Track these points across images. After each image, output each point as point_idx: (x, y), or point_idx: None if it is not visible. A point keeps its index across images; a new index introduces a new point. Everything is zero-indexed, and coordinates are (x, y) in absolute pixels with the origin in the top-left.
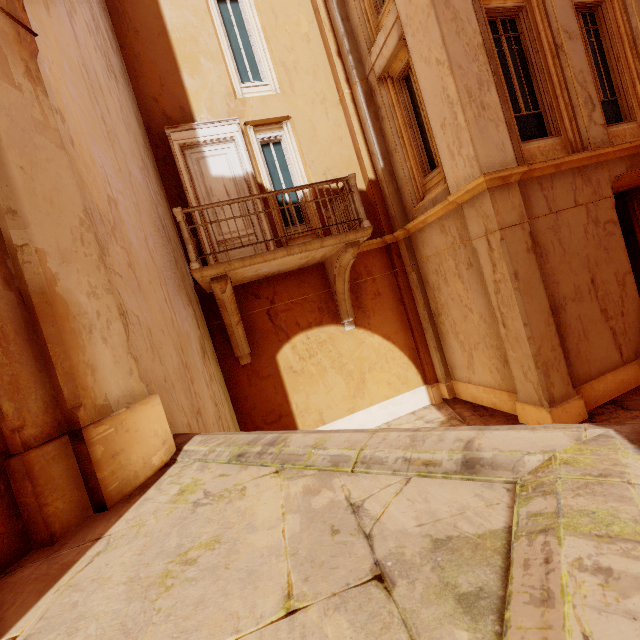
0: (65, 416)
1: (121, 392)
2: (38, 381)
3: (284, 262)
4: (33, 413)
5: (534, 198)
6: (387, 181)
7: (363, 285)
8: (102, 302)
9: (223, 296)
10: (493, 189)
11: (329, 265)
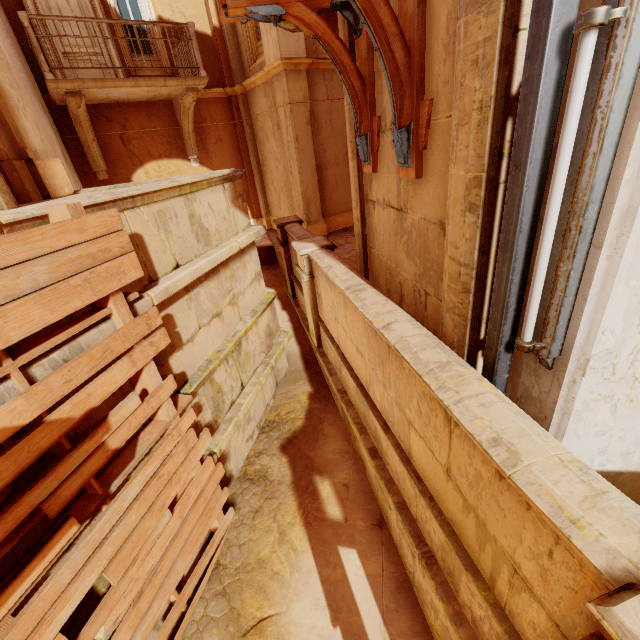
0: (19, 151)
1: (41, 149)
2: (2, 129)
3: (133, 92)
4: (6, 144)
5: (318, 85)
6: (229, 33)
7: (207, 129)
8: (18, 93)
9: (78, 111)
10: (289, 71)
11: (176, 104)
